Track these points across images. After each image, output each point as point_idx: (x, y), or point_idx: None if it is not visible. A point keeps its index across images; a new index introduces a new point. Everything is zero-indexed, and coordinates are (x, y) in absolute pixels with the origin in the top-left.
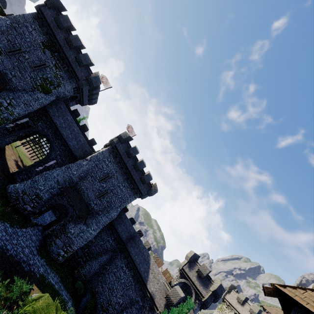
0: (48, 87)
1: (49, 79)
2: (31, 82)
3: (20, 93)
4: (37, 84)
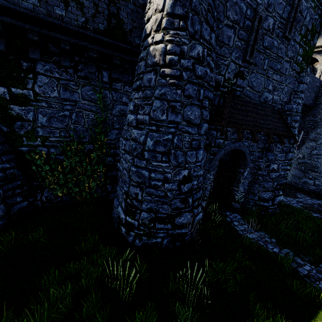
0: (311, 46)
1: (309, 27)
2: (292, 71)
3: (294, 105)
4: (299, 62)
